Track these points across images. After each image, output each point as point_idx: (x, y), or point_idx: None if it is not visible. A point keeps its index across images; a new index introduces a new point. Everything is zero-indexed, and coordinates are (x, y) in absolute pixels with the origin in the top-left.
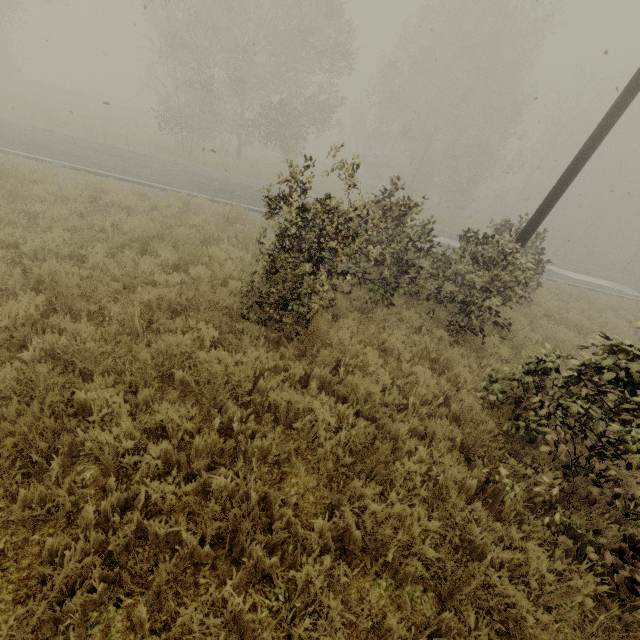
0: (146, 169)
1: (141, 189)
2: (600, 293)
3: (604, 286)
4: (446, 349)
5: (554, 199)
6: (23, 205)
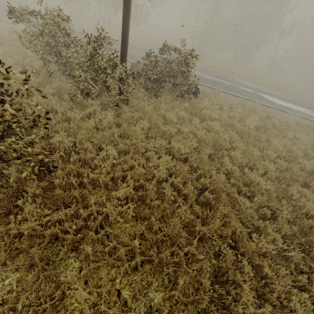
0: None
1: None
2: (287, 113)
3: (298, 111)
4: (56, 102)
5: (124, 3)
6: None
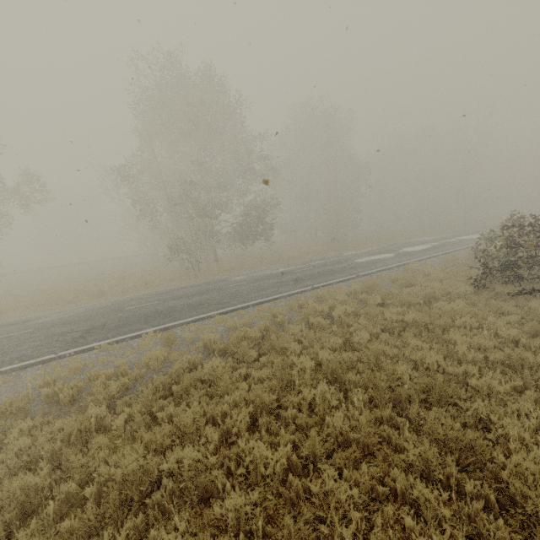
0: (241, 291)
1: (305, 300)
2: None
3: None
4: None
5: None
6: (330, 344)
